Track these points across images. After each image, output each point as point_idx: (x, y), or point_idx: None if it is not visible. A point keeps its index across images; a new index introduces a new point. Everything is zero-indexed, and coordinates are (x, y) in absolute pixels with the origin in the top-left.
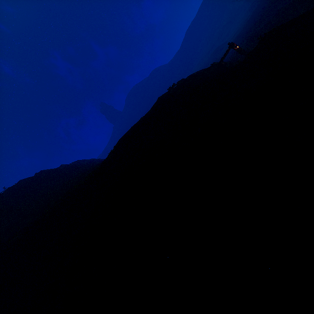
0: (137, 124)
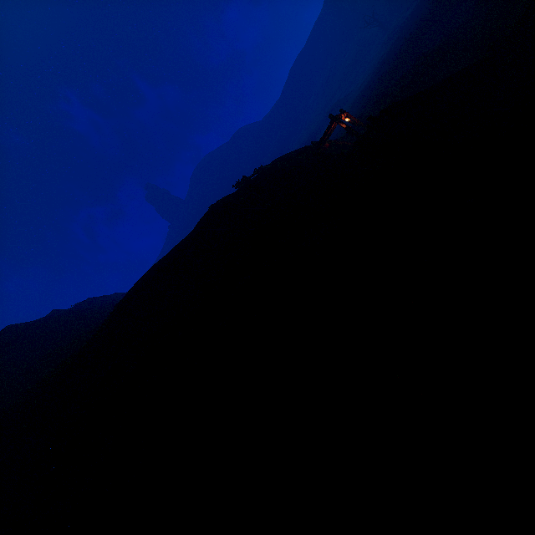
0: (158, 264)
